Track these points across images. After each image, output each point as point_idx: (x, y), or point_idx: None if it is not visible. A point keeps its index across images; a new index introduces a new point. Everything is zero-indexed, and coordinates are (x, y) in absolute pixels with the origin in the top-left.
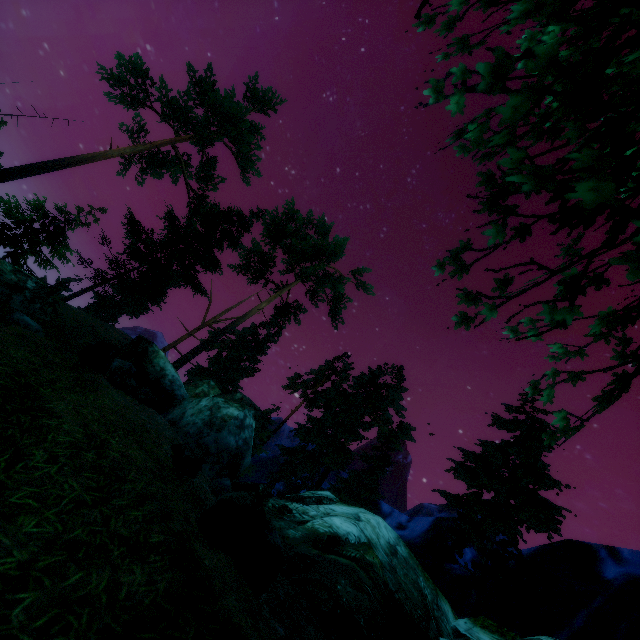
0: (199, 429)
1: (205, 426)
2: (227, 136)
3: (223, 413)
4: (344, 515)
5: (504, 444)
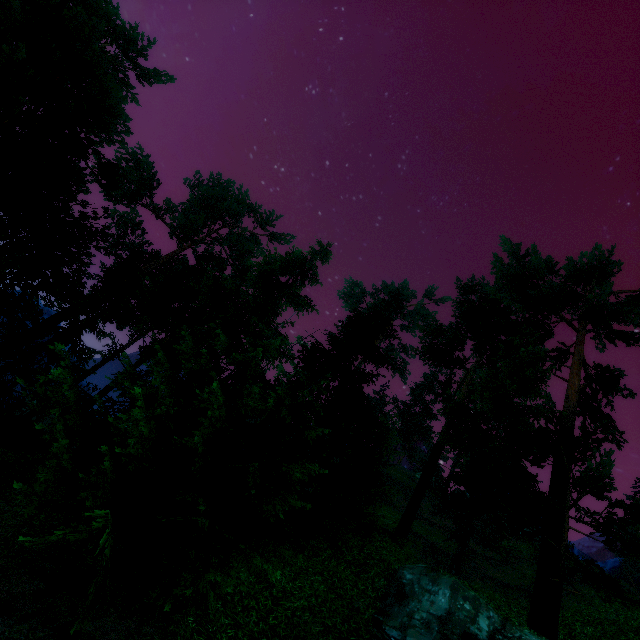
0: None
1: None
2: None
3: None
4: None
5: (632, 520)
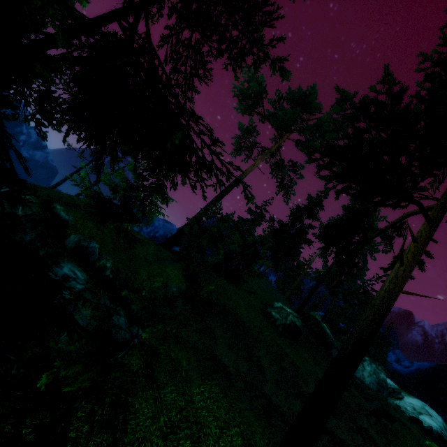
0: (377, 386)
1: (378, 385)
2: (324, 150)
3: (381, 376)
4: (423, 412)
5: None
